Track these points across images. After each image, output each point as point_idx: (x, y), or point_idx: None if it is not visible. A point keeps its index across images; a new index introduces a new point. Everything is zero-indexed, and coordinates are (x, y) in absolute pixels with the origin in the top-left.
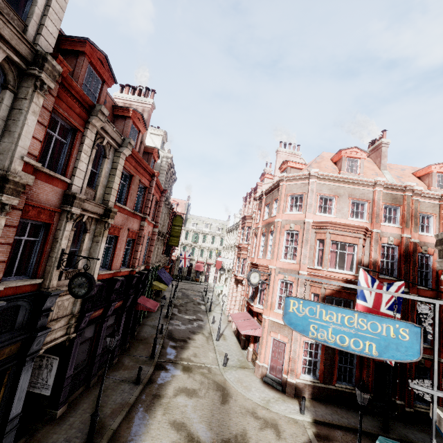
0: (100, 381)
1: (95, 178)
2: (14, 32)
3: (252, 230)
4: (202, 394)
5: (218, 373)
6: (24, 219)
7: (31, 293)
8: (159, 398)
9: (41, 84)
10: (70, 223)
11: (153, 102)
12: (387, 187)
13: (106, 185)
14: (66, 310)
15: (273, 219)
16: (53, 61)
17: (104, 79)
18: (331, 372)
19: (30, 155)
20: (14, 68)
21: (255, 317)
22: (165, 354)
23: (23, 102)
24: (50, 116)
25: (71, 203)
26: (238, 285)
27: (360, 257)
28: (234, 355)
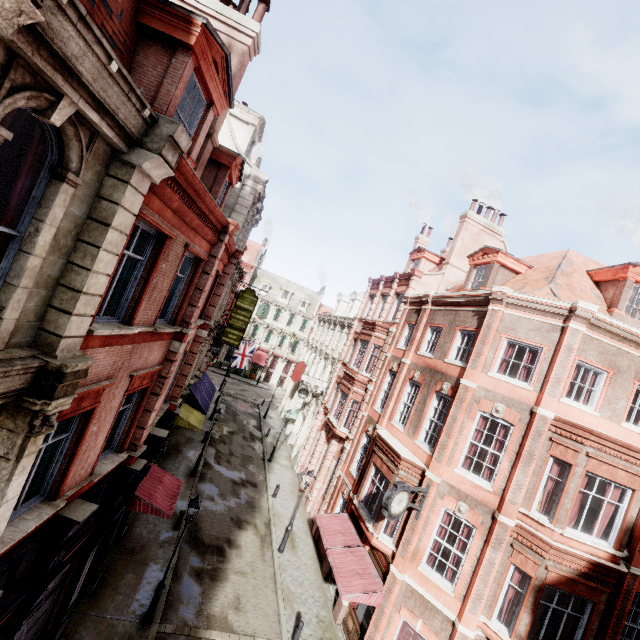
0: None
1: (2, 256)
2: None
3: (384, 357)
4: None
5: None
6: None
7: None
8: None
9: None
10: None
11: (258, 33)
12: None
13: (60, 278)
14: None
15: (449, 368)
16: None
17: None
18: None
19: None
20: None
21: (368, 546)
22: (176, 603)
23: None
24: None
25: None
26: (332, 441)
27: (634, 517)
28: (312, 602)
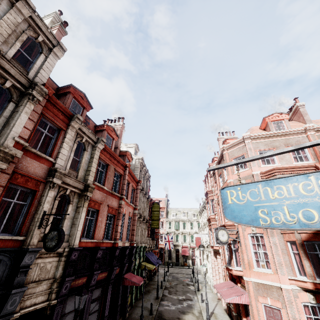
0: None
1: (77, 165)
2: (17, 71)
3: (215, 201)
4: None
5: None
6: (15, 186)
7: (12, 249)
8: None
9: (33, 97)
10: (52, 191)
11: (122, 124)
12: (318, 130)
13: (87, 170)
14: (49, 273)
15: (226, 183)
16: (41, 86)
17: (84, 107)
18: None
19: (21, 138)
20: (18, 92)
21: (238, 283)
22: None
23: (20, 107)
24: (40, 118)
25: (53, 176)
26: (217, 256)
27: None
28: None
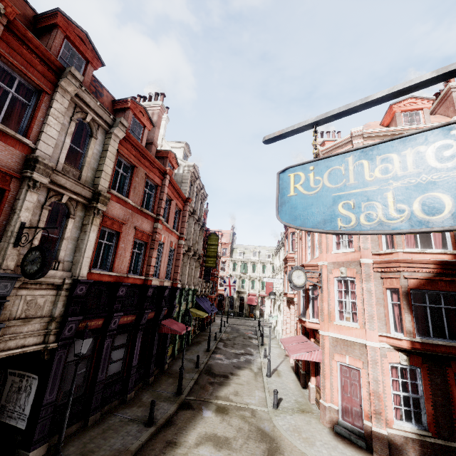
0: (104, 418)
1: (80, 159)
2: None
3: (296, 235)
4: (237, 446)
5: (265, 417)
6: None
7: None
8: (174, 446)
9: None
10: (33, 194)
11: (162, 104)
12: None
13: (97, 169)
14: (42, 310)
15: None
16: None
17: (88, 59)
18: (450, 417)
19: None
20: None
21: (312, 338)
22: (196, 391)
23: None
24: None
25: (33, 169)
26: (290, 306)
27: None
28: (291, 395)
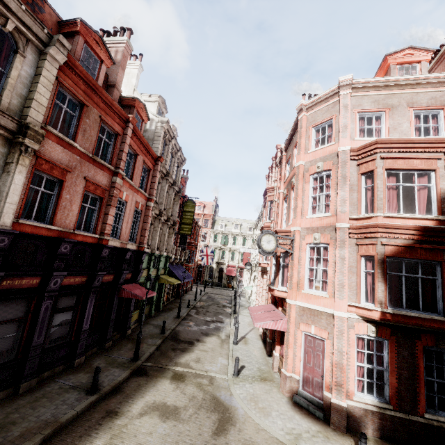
0: (41, 385)
1: (1, 80)
2: None
3: (274, 203)
4: (186, 416)
5: (223, 385)
6: None
7: None
8: (114, 417)
9: None
10: None
11: (127, 40)
12: None
13: (27, 97)
14: None
15: (294, 170)
16: None
17: None
18: (413, 390)
19: None
20: None
21: (280, 307)
22: (156, 357)
23: None
24: None
25: None
26: (263, 276)
27: (444, 188)
28: (255, 362)
